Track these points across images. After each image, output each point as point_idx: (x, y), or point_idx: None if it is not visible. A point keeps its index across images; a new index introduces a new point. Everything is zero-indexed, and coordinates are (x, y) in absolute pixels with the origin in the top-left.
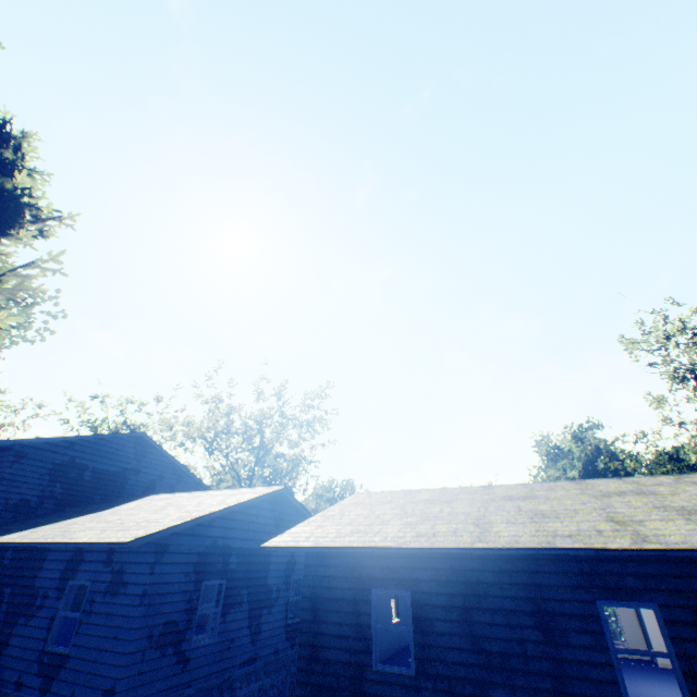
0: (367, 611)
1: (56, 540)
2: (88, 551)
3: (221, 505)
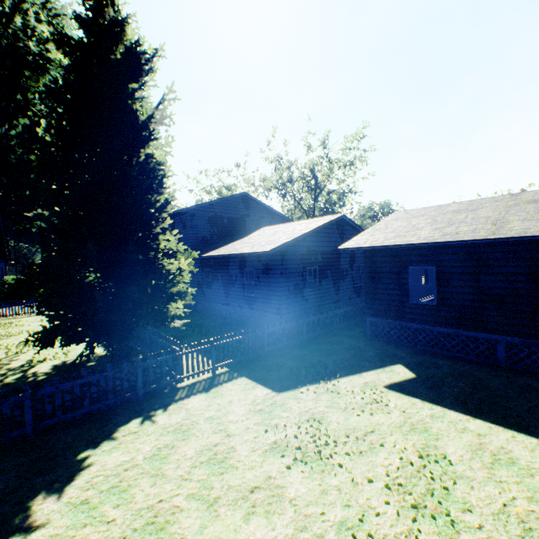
0: (405, 277)
1: (234, 253)
2: (247, 257)
3: (307, 230)
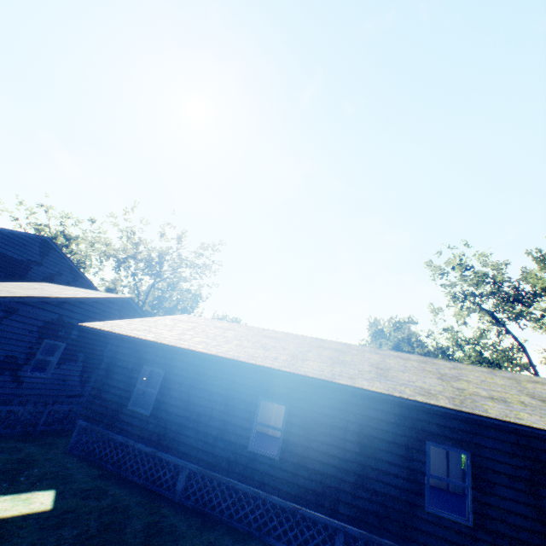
0: (137, 377)
1: None
2: None
3: (70, 295)
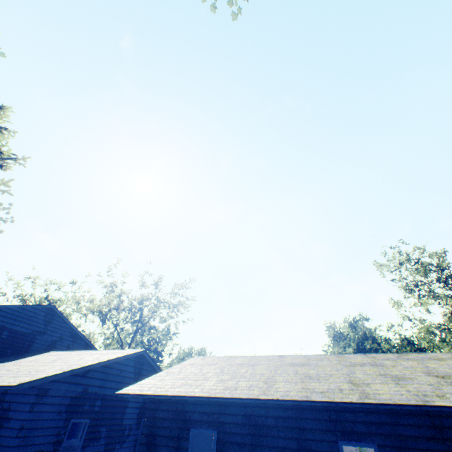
0: (185, 446)
1: None
2: None
3: (94, 361)
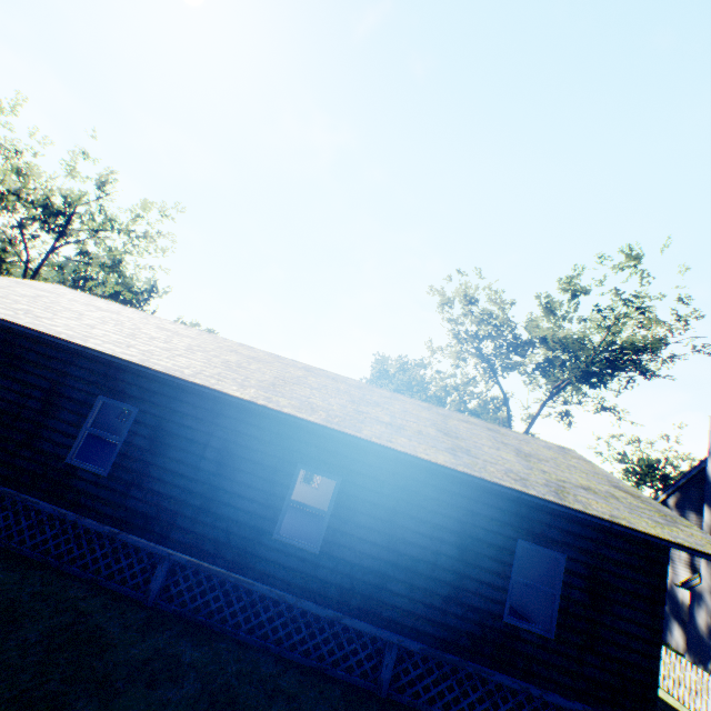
0: None
1: None
2: None
3: None
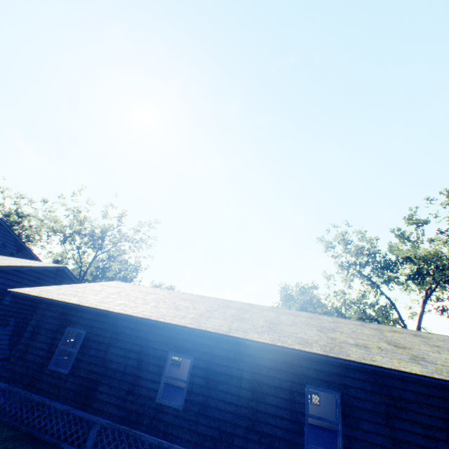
0: (60, 338)
1: None
2: None
3: (5, 264)
